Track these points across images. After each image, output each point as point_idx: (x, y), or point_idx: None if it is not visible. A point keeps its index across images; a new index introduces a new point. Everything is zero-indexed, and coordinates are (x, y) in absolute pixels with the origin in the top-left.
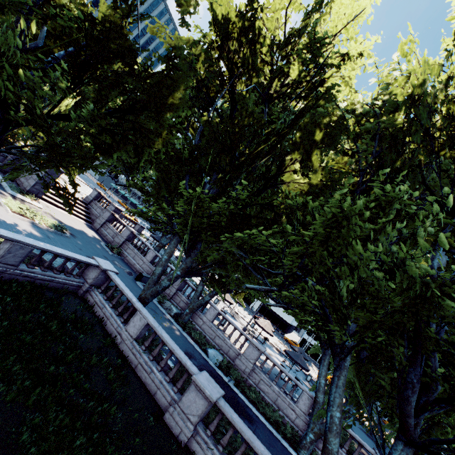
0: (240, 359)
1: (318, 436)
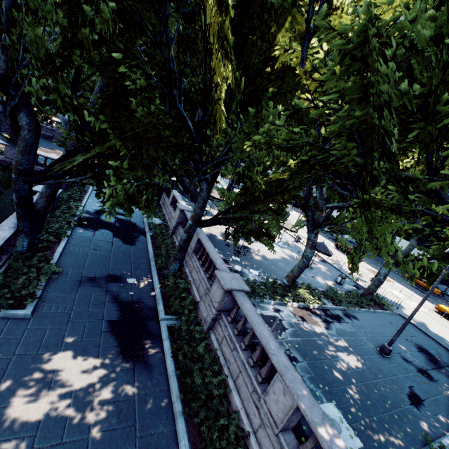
0: (171, 221)
1: (174, 256)
